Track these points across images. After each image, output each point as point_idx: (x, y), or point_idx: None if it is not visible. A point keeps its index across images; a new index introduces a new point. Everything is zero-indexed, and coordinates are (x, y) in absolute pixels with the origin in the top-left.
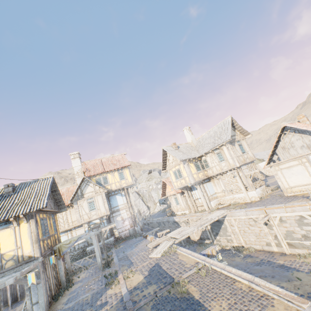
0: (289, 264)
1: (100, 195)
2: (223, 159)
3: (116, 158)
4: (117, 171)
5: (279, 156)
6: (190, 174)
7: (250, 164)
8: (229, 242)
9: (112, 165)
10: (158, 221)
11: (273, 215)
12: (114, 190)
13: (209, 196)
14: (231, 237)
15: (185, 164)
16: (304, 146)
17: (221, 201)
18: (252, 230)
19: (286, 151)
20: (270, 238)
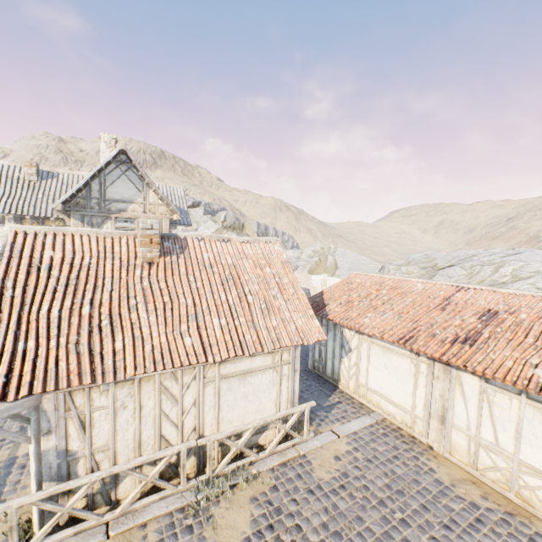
0: None
1: None
2: None
3: None
4: None
5: None
6: None
7: None
8: None
9: None
10: None
11: None
12: None
13: None
14: None
15: (10, 223)
16: None
17: None
18: None
19: None
20: None
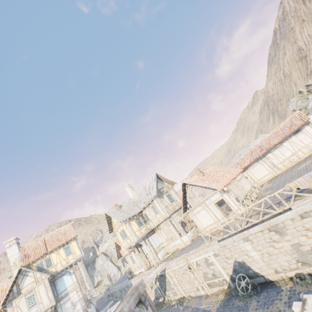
0: (207, 306)
1: (42, 283)
2: (157, 211)
3: (62, 231)
4: (62, 247)
5: (190, 204)
6: (132, 232)
7: (181, 209)
8: (175, 295)
9: (57, 241)
10: (119, 289)
11: (191, 260)
12: (60, 270)
13: (156, 248)
14: (175, 289)
15: (126, 223)
16: (200, 194)
17: (167, 250)
18: (185, 278)
19: (192, 199)
20: (197, 282)
